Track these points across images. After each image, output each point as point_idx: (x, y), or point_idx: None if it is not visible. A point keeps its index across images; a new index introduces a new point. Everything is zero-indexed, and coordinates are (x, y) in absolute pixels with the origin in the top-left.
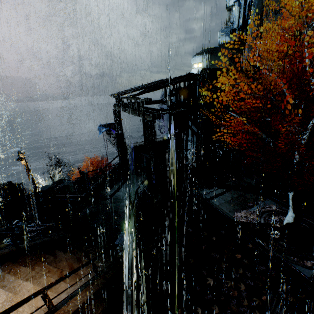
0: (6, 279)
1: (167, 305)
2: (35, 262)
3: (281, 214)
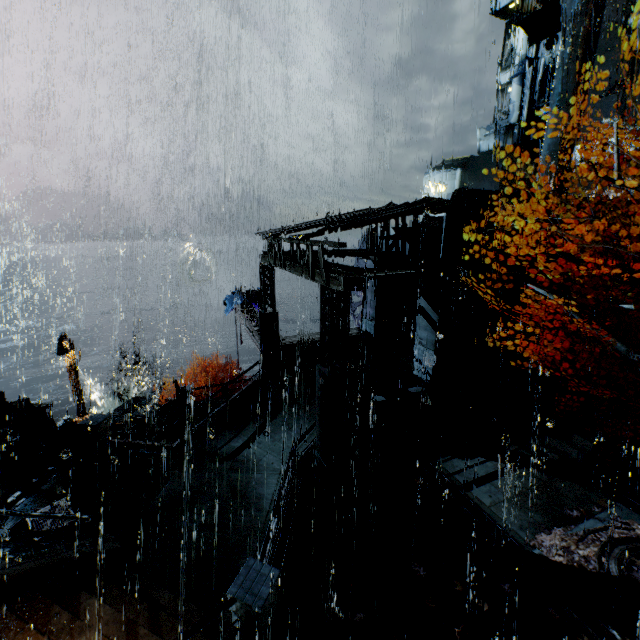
0: None
1: None
2: (21, 627)
3: None
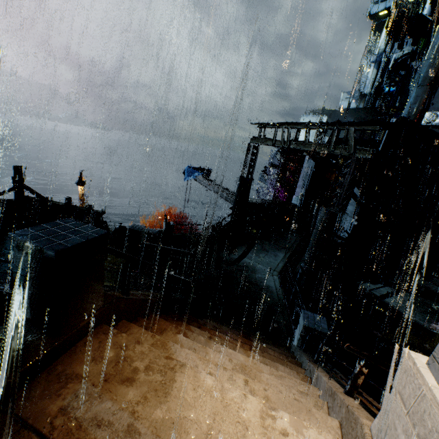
0: (191, 338)
1: None
2: (197, 325)
3: None
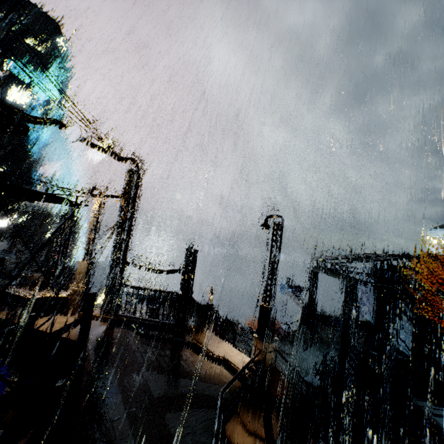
0: None
1: None
2: None
3: None
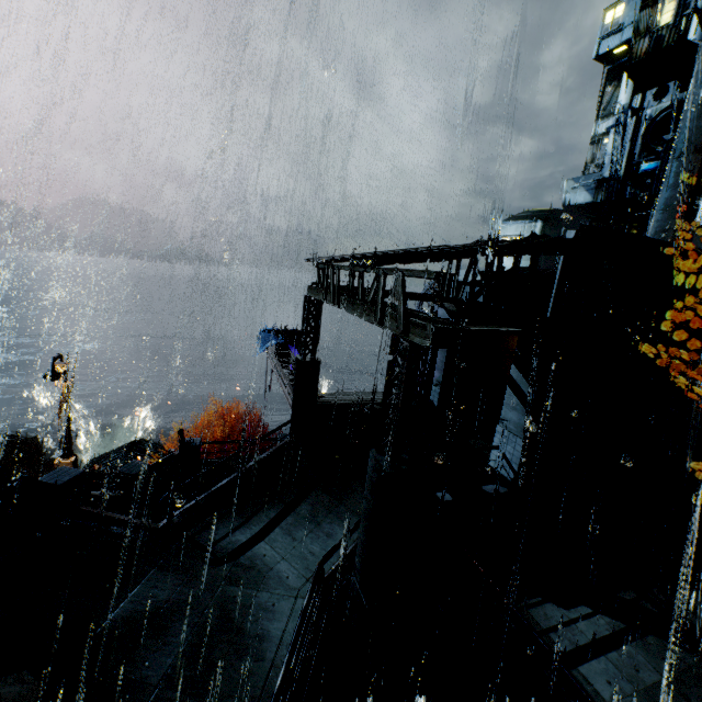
0: None
1: None
2: None
3: None
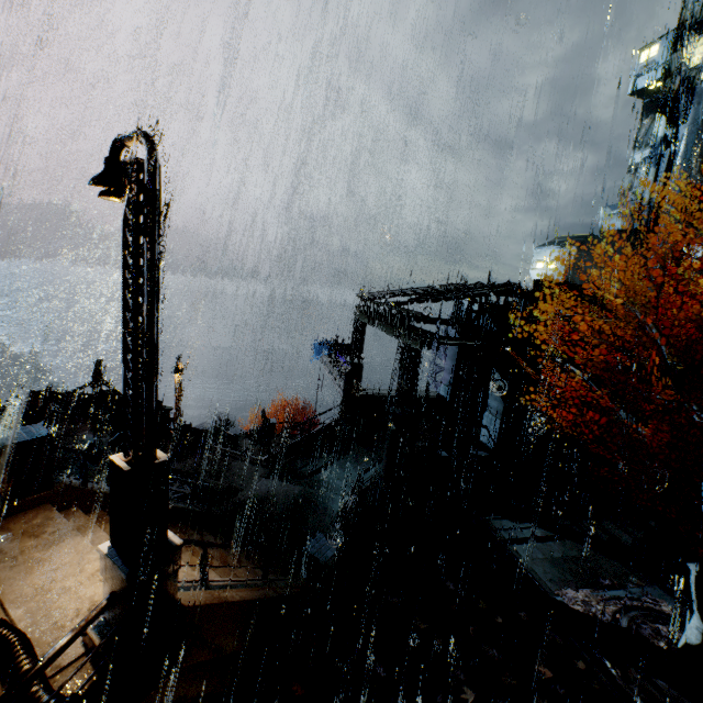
0: None
1: (369, 701)
2: (175, 531)
3: (678, 625)
